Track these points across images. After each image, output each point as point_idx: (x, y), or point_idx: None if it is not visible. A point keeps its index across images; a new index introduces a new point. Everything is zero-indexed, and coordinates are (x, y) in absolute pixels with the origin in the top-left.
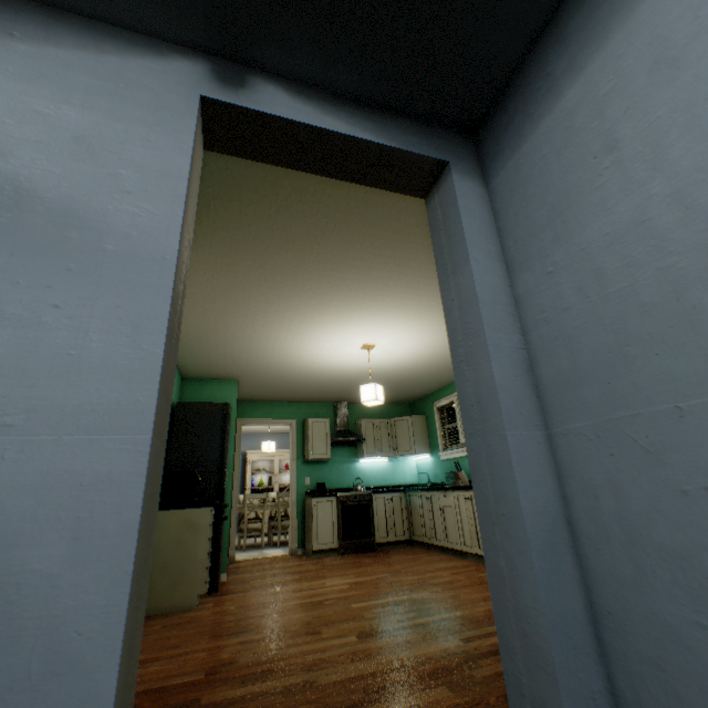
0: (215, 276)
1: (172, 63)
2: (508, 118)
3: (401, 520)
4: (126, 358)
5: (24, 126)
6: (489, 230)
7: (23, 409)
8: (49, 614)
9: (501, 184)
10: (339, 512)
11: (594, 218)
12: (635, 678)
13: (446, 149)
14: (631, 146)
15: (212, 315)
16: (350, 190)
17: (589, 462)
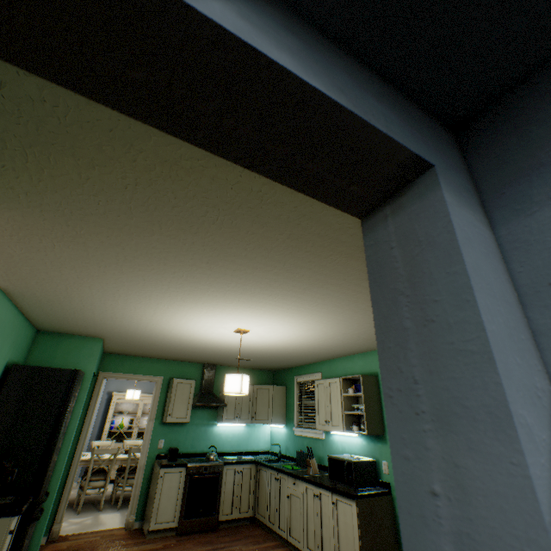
0: (55, 244)
1: None
2: None
3: (247, 494)
4: None
5: None
6: (520, 327)
7: None
8: None
9: (547, 231)
10: (186, 486)
11: None
12: None
13: (426, 141)
14: None
15: (62, 283)
16: (241, 177)
17: None
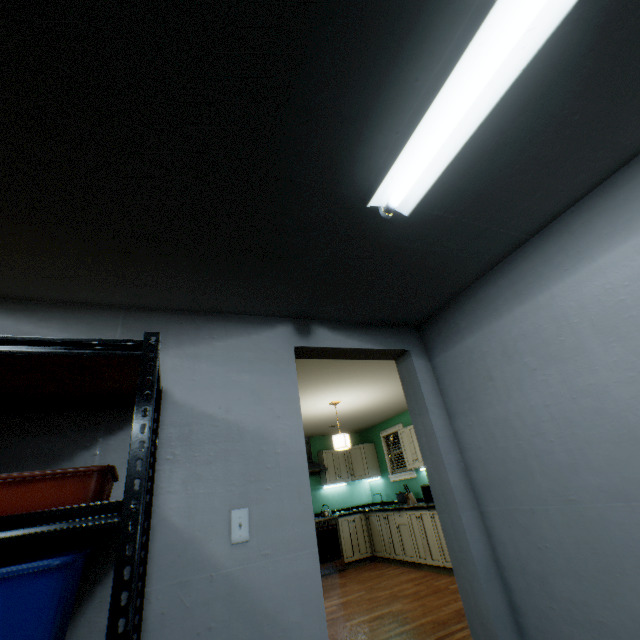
0: None
1: (277, 330)
2: (438, 331)
3: (363, 539)
4: (299, 510)
5: (232, 391)
6: (435, 389)
7: (270, 545)
8: (302, 639)
9: (438, 364)
10: None
11: (487, 407)
12: (533, 638)
13: (406, 341)
14: (498, 382)
15: None
16: None
17: (500, 529)
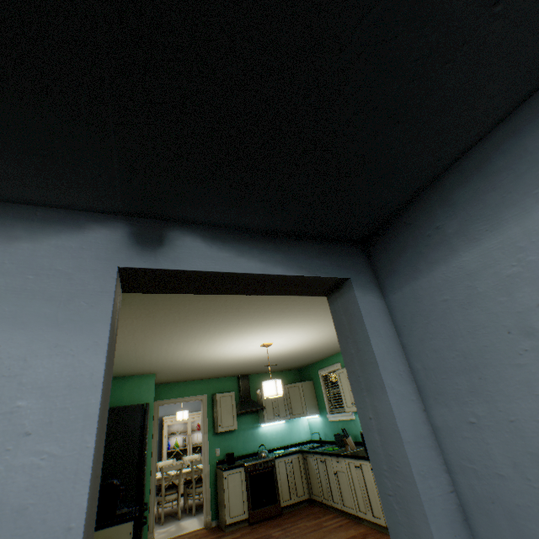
0: (134, 320)
1: (88, 234)
2: (399, 246)
3: (300, 480)
4: None
5: None
6: (395, 346)
7: None
8: None
9: (400, 302)
10: (247, 482)
11: (520, 395)
12: None
13: (345, 265)
14: None
15: (132, 342)
16: None
17: None
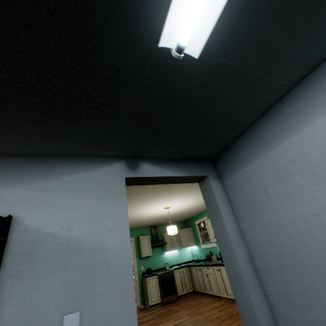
0: None
1: (113, 166)
2: (226, 162)
3: (188, 281)
4: (124, 307)
5: (74, 213)
6: (226, 201)
7: None
8: None
9: (227, 184)
10: (159, 283)
11: (265, 214)
12: None
13: (205, 170)
14: (272, 196)
15: None
16: None
17: (280, 305)
